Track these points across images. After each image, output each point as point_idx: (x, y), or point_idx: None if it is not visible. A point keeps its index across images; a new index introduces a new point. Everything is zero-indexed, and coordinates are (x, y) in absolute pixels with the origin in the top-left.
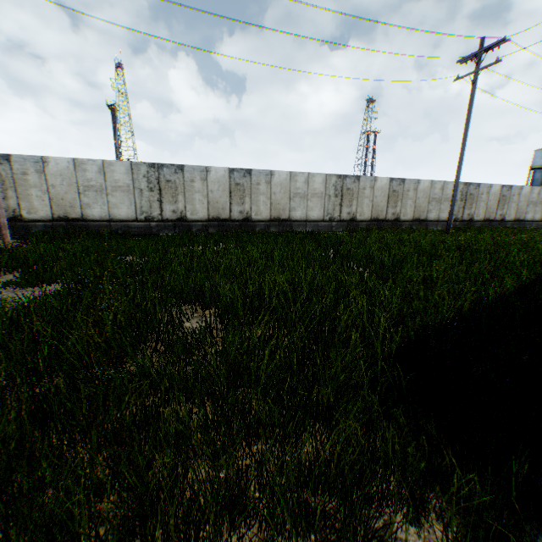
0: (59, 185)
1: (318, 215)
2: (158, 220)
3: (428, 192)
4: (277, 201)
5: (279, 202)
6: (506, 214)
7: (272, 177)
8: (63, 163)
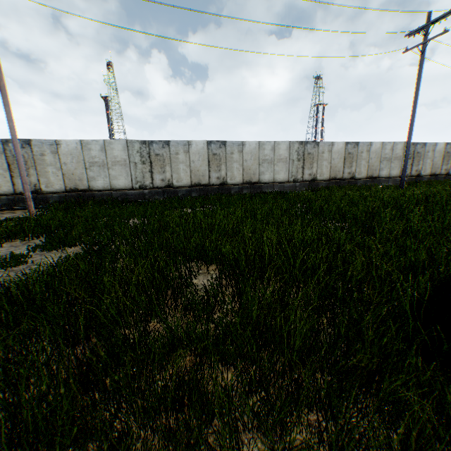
0: (70, 163)
1: (284, 177)
2: (150, 188)
3: (379, 153)
4: (248, 167)
5: (250, 168)
6: (450, 169)
7: (243, 147)
8: (72, 145)
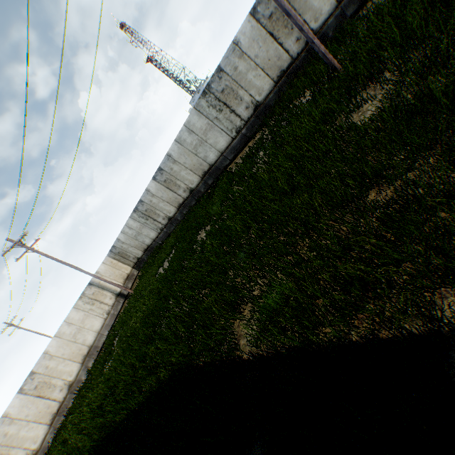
0: (131, 242)
1: (225, 140)
2: (164, 227)
3: None
4: (192, 165)
5: (193, 164)
6: None
7: (171, 157)
8: (122, 236)
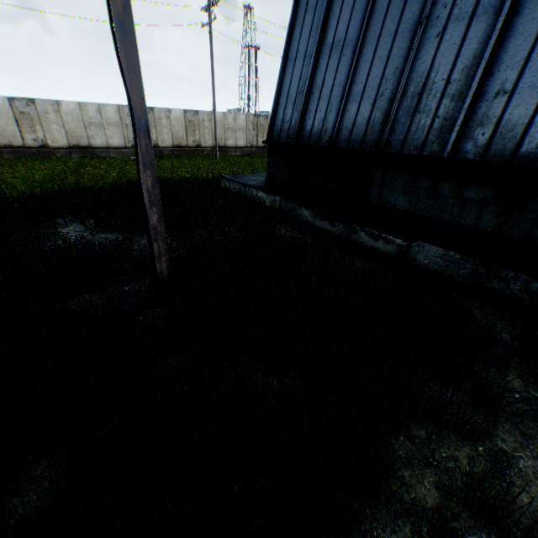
0: None
1: (120, 143)
2: None
3: (222, 123)
4: (73, 130)
5: (76, 131)
6: None
7: (60, 107)
8: None
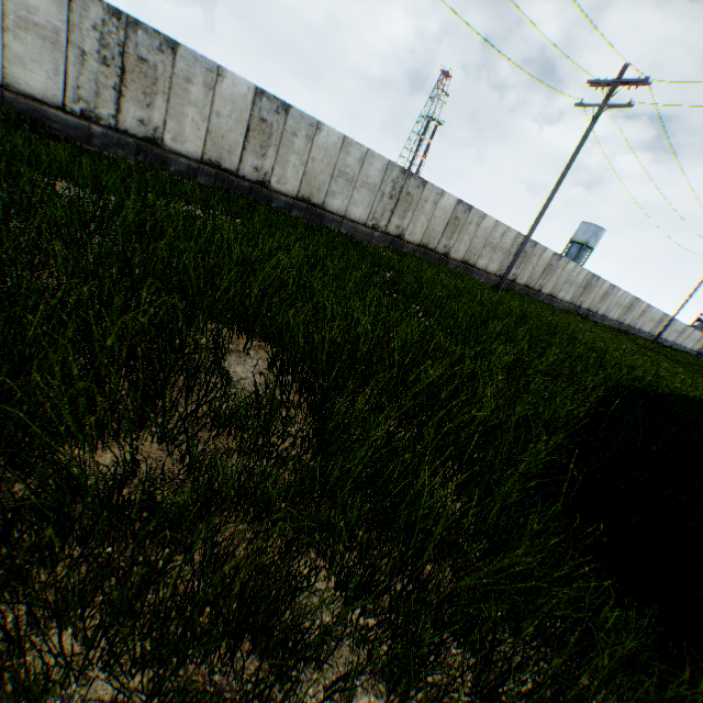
0: None
1: (361, 215)
2: (109, 127)
3: (488, 233)
4: (313, 174)
5: (317, 177)
6: (545, 286)
7: (317, 133)
8: None
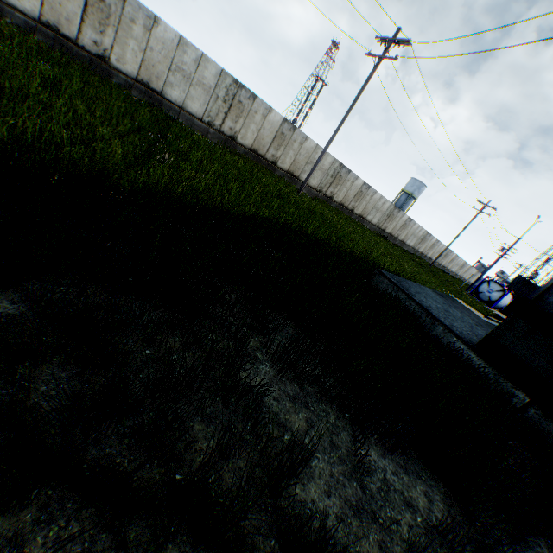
0: None
1: (198, 111)
2: None
3: (310, 153)
4: (152, 63)
5: (155, 66)
6: (357, 208)
7: (155, 26)
8: None
